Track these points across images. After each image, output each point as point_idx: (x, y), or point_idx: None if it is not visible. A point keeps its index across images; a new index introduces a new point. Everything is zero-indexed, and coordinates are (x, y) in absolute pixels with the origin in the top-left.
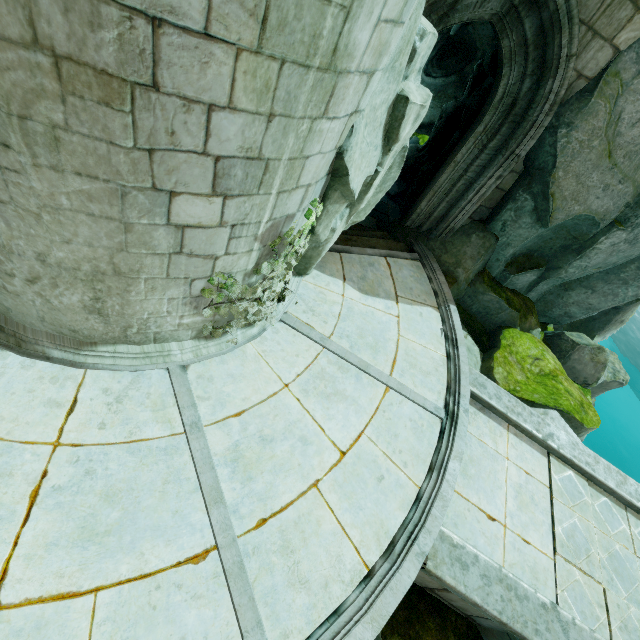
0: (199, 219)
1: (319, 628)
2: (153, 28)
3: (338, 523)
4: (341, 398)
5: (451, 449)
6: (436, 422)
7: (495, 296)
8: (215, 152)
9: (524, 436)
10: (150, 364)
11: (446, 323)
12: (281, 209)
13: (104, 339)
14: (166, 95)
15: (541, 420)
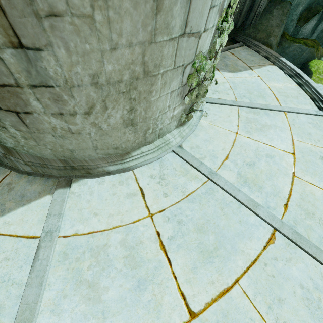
0: None
1: None
2: None
3: (322, 189)
4: (268, 127)
5: None
6: (322, 118)
7: (297, 45)
8: None
9: None
10: (162, 152)
11: (284, 69)
12: None
13: (133, 147)
14: None
15: None
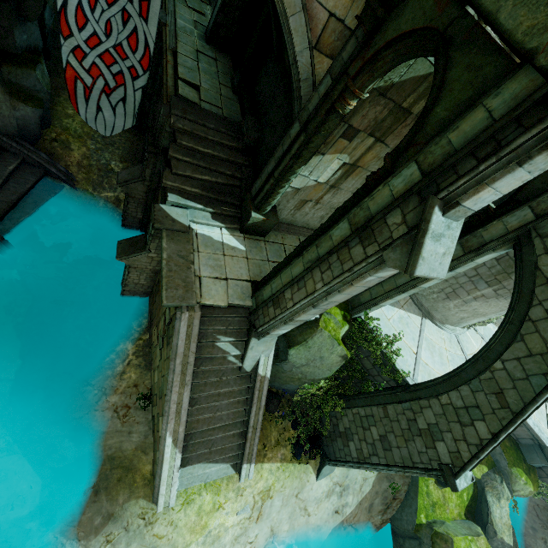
0: None
1: None
2: None
3: None
4: None
5: None
6: None
7: None
8: None
9: None
10: (452, 332)
11: None
12: None
13: (448, 323)
14: None
15: None
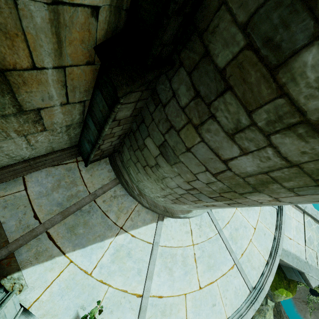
0: None
1: (260, 278)
2: None
3: (258, 250)
4: (250, 209)
5: (282, 220)
6: (275, 210)
7: None
8: None
9: (297, 208)
10: (203, 212)
11: None
12: None
13: None
14: None
15: None
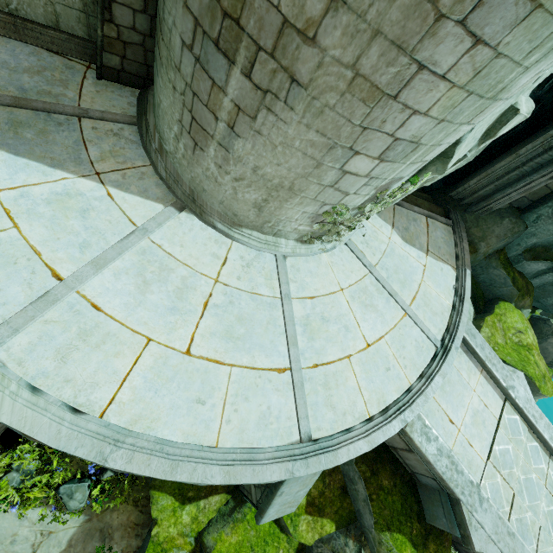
0: (358, 170)
1: (337, 433)
2: (417, 69)
3: (357, 384)
4: (374, 310)
5: (439, 369)
6: (432, 348)
7: (504, 273)
8: (398, 136)
9: (491, 381)
10: (267, 249)
11: (459, 282)
12: (401, 173)
13: (248, 225)
14: (397, 102)
15: (509, 375)
